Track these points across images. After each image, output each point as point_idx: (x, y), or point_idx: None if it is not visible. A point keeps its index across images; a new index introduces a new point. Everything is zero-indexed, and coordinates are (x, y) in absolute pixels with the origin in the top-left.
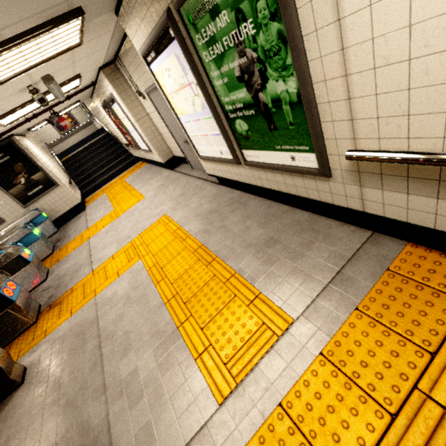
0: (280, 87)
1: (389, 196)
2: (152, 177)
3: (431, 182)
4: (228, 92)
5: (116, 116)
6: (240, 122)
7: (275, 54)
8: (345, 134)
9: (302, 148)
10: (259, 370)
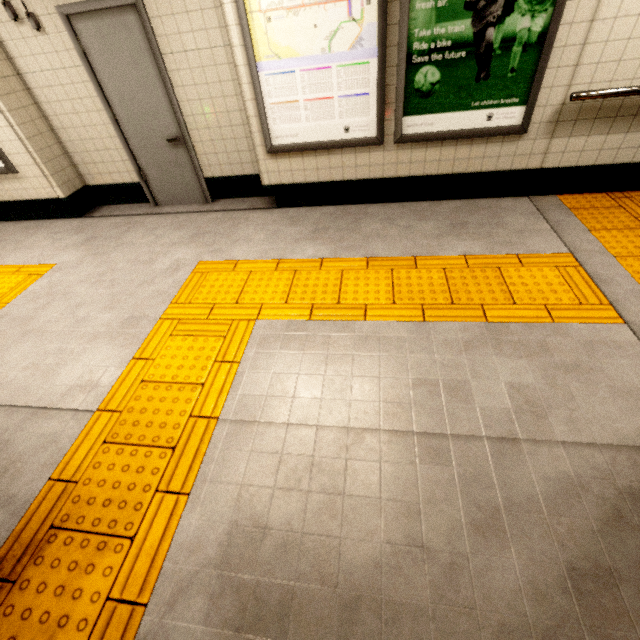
0: (523, 24)
1: (572, 143)
2: (13, 237)
3: (609, 120)
4: (435, 22)
5: None
6: (429, 71)
7: None
8: (563, 81)
9: (509, 102)
10: (604, 288)
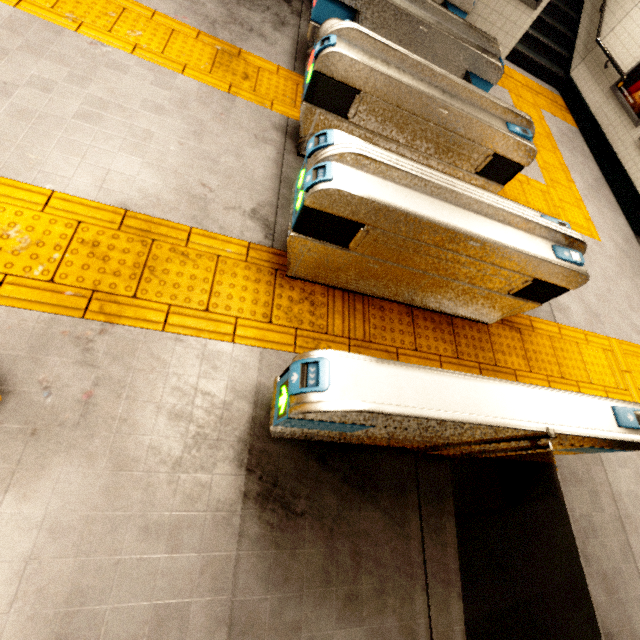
0: None
1: None
2: (602, 198)
3: None
4: None
5: None
6: None
7: None
8: None
9: None
10: None
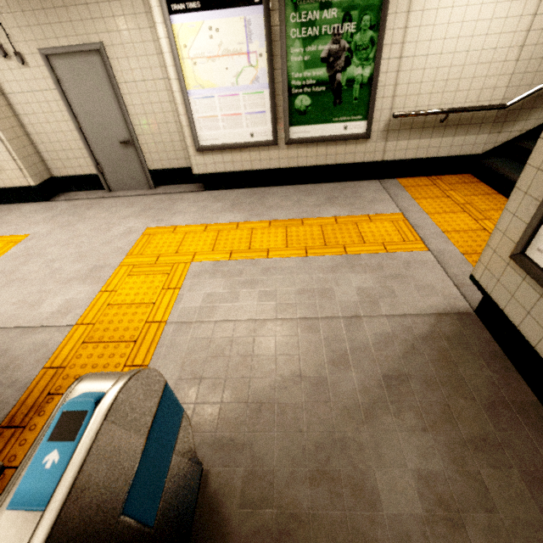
0: (358, 72)
1: (399, 144)
2: None
3: (419, 130)
4: (304, 69)
5: None
6: (303, 98)
7: (363, 50)
8: (387, 106)
9: (356, 118)
10: (419, 232)
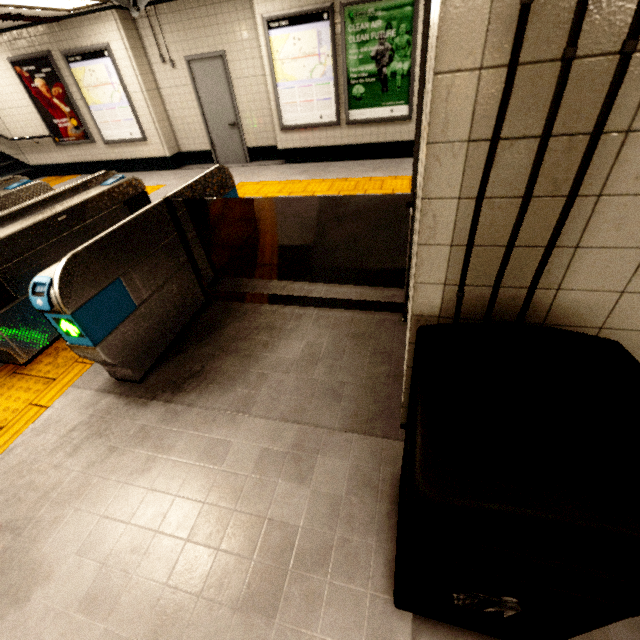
0: (399, 66)
1: None
2: (139, 177)
3: None
4: (358, 65)
5: (64, 81)
6: (359, 88)
7: (402, 49)
8: None
9: (400, 103)
10: None
